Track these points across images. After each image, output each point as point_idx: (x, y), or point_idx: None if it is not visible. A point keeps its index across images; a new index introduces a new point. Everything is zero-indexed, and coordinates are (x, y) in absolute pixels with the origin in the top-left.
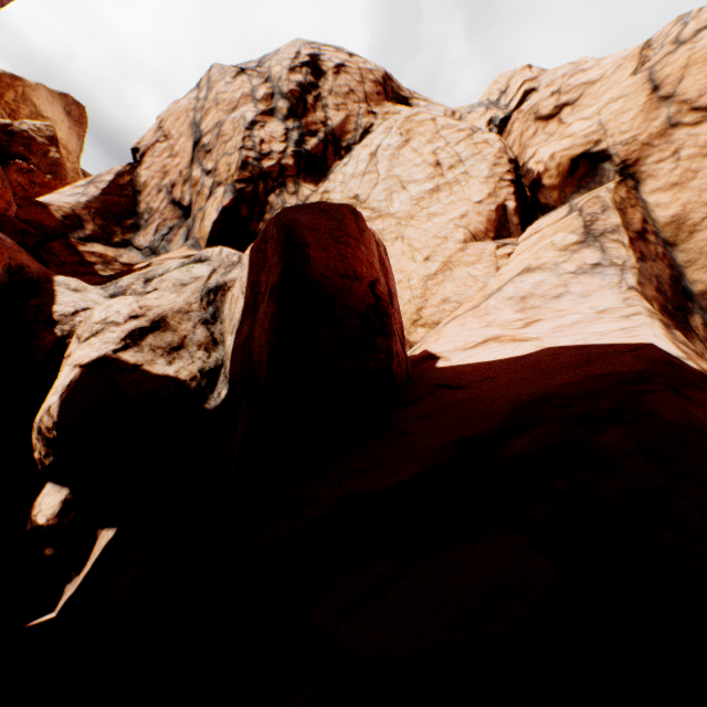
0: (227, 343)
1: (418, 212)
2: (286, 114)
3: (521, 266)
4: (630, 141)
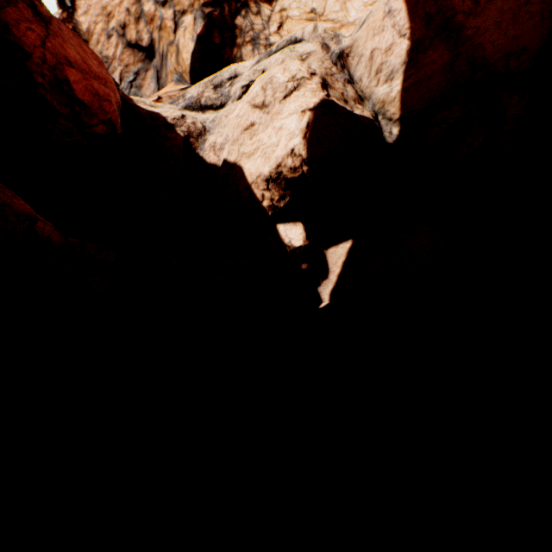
0: (376, 94)
1: None
2: None
3: None
4: None
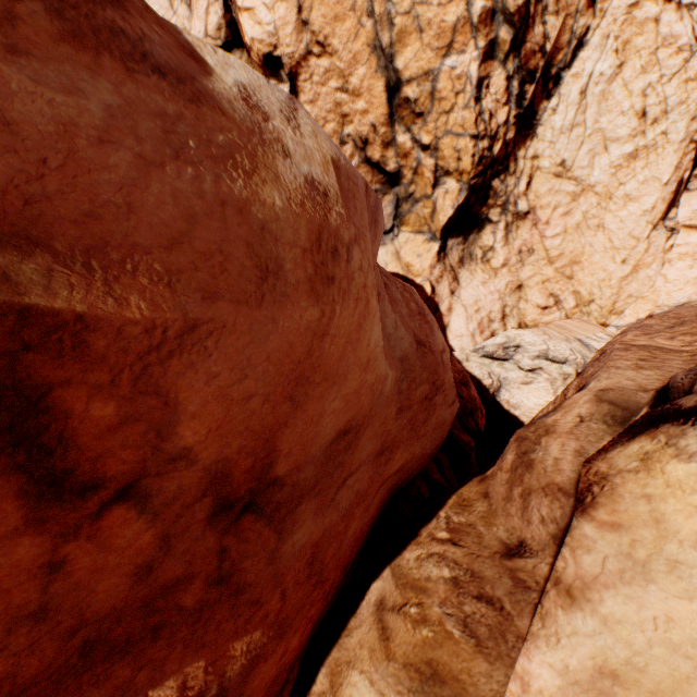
0: None
1: (615, 190)
2: (507, 50)
3: (685, 294)
4: None
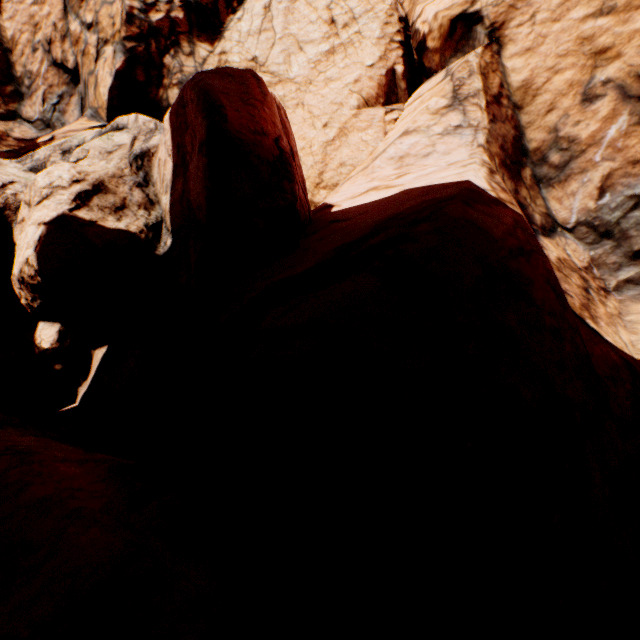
0: (162, 202)
1: (316, 77)
2: None
3: (402, 130)
4: (499, 3)
